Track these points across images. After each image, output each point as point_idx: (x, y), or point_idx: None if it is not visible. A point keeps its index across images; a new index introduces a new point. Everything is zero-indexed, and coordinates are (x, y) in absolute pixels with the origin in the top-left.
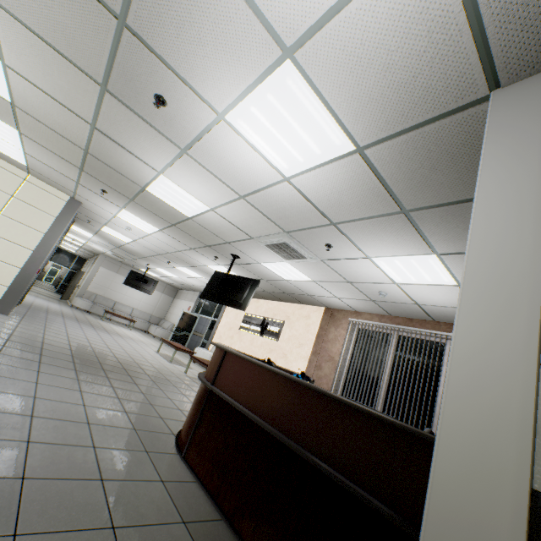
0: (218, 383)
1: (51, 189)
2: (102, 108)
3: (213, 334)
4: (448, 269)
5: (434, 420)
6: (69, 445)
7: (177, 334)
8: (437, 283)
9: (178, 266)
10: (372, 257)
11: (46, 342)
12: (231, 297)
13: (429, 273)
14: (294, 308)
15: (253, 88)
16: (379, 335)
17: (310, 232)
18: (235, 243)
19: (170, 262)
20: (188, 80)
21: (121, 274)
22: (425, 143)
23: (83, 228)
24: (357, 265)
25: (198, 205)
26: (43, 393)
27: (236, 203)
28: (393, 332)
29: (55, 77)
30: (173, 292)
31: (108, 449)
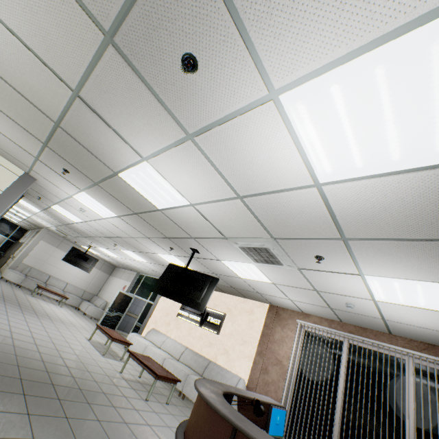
0: None
1: (4, 162)
2: (96, 69)
3: (148, 318)
4: None
5: None
6: None
7: (109, 314)
8: (429, 308)
9: (124, 249)
10: (366, 274)
11: None
12: (188, 295)
13: (429, 299)
14: (236, 300)
15: (356, 54)
16: (328, 340)
17: (305, 242)
18: (201, 239)
19: (116, 245)
20: (252, 33)
21: (61, 248)
22: None
23: (31, 203)
24: (340, 278)
25: (176, 199)
26: None
27: (227, 202)
28: (347, 341)
29: (39, 16)
30: (110, 269)
31: None
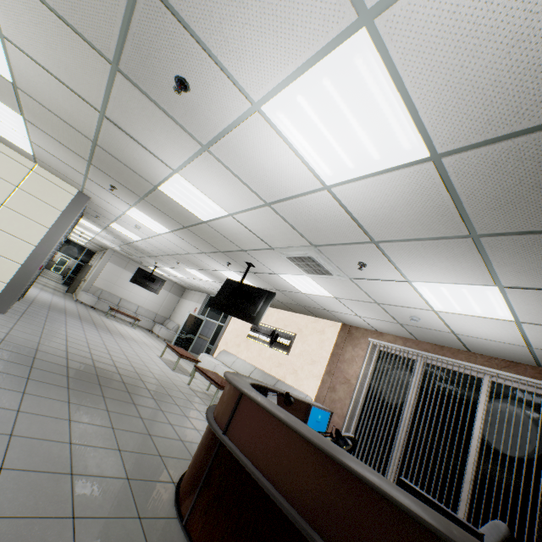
0: (231, 433)
1: (59, 182)
2: (113, 92)
3: (219, 340)
4: (508, 303)
5: (466, 467)
6: (41, 518)
7: (181, 336)
8: (488, 316)
9: (187, 268)
10: (413, 281)
11: (41, 349)
12: (243, 310)
13: (482, 305)
14: (307, 320)
15: (304, 69)
16: (402, 360)
17: (343, 249)
18: (252, 252)
19: (179, 263)
20: (220, 58)
21: (128, 270)
22: (537, 152)
23: (91, 223)
24: (391, 287)
25: (215, 209)
26: (23, 427)
27: (259, 210)
28: (420, 359)
29: (59, 52)
30: (180, 292)
31: (91, 519)
